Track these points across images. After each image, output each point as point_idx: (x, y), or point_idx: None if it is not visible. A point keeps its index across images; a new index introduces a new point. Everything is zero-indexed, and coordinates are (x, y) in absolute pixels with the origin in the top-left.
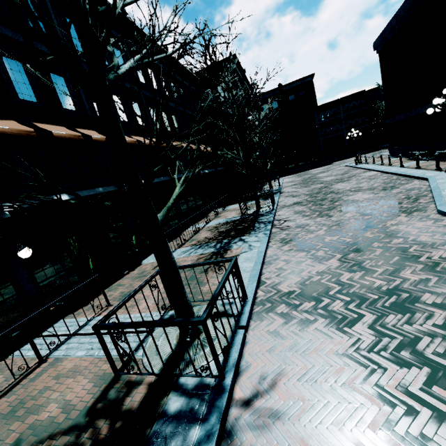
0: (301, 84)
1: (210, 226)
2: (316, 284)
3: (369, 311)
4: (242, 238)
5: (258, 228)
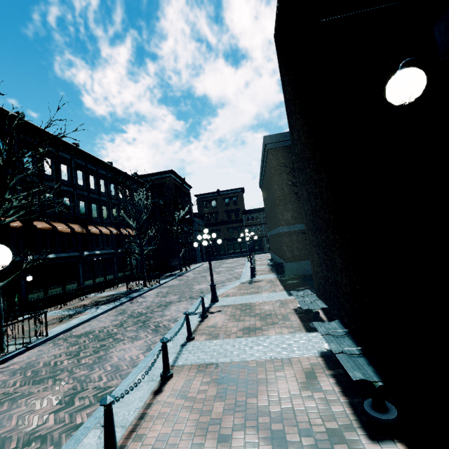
0: (234, 192)
1: (99, 296)
2: (91, 331)
3: (90, 341)
4: (99, 306)
5: (119, 300)
